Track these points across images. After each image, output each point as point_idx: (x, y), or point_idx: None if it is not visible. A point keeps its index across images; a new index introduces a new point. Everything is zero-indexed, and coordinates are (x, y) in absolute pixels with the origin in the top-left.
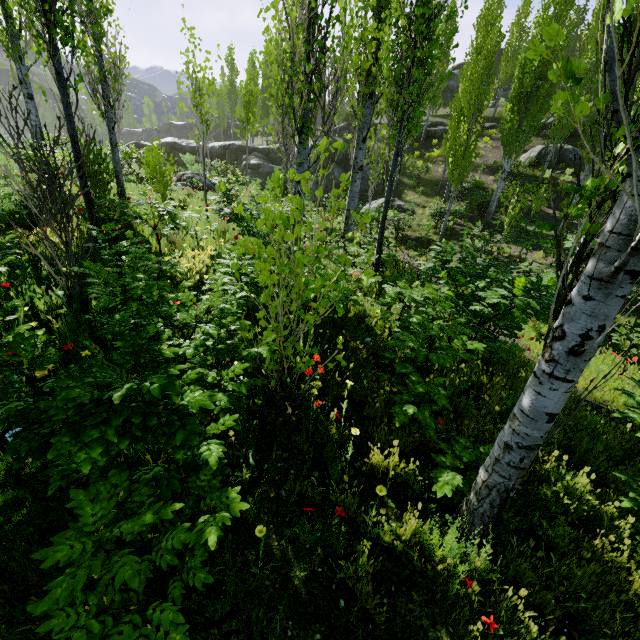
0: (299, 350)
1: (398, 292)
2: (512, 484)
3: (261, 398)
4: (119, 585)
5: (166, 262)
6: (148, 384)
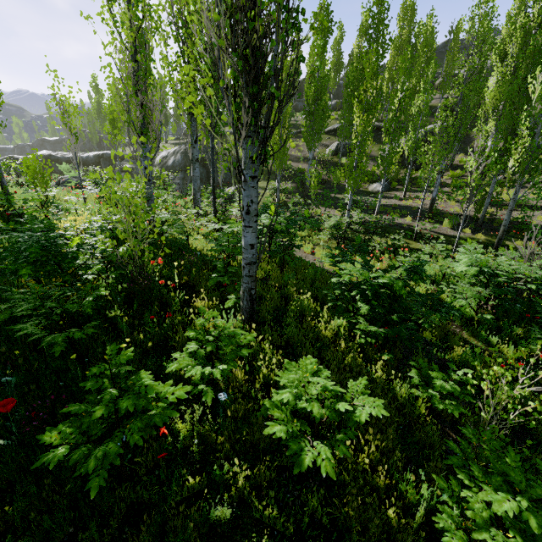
0: (146, 252)
1: (215, 226)
2: (250, 286)
3: (126, 281)
4: (49, 306)
5: (54, 215)
6: (52, 234)
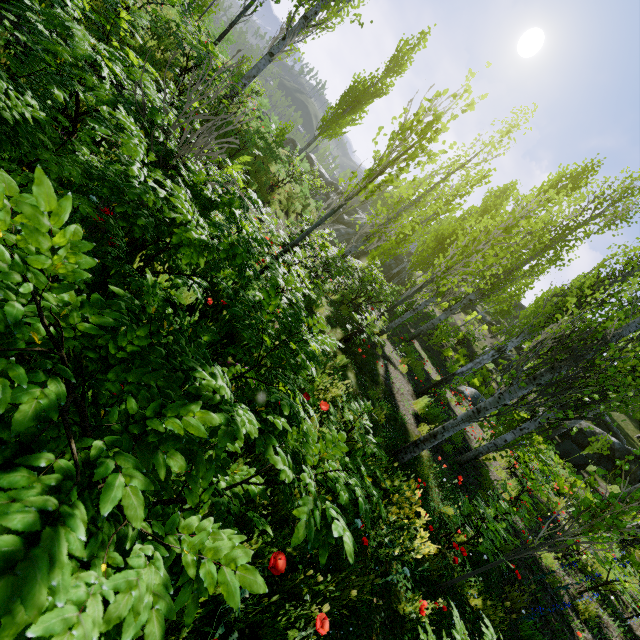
0: None
1: None
2: None
3: None
4: None
5: None
6: None
